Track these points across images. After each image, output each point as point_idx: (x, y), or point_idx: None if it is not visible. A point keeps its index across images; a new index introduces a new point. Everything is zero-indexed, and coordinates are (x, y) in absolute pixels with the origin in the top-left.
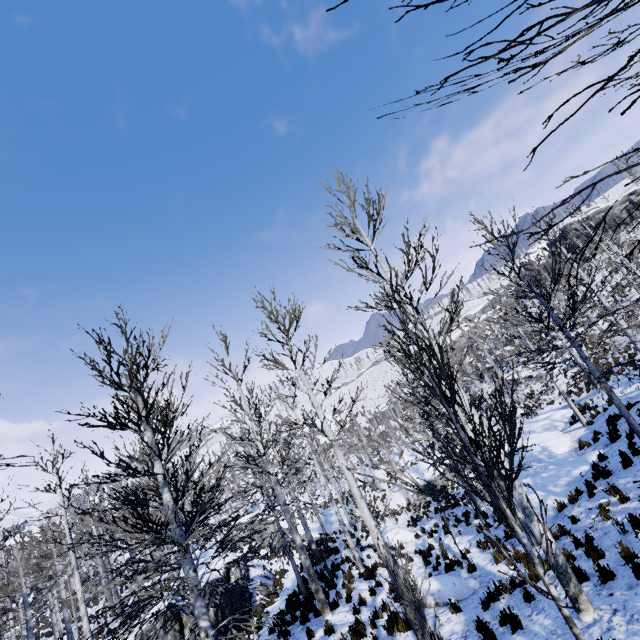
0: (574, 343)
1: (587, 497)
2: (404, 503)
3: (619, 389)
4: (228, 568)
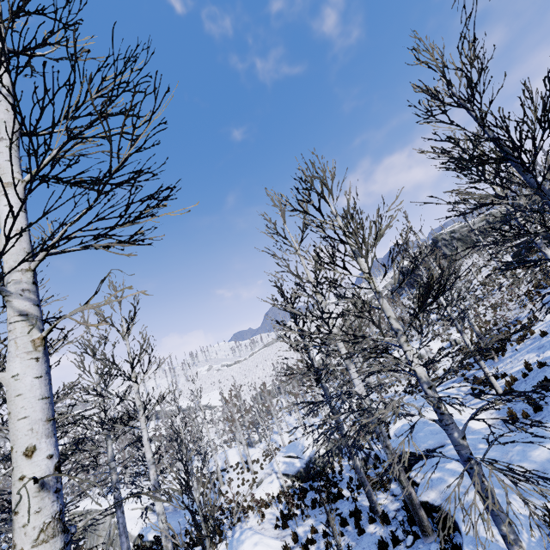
0: None
1: None
2: (275, 491)
3: (531, 355)
4: None
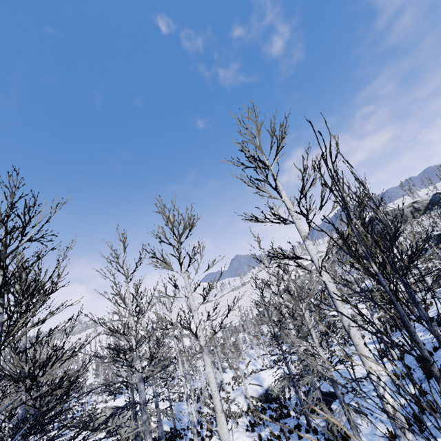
0: (408, 289)
1: (417, 431)
2: (244, 407)
3: (420, 333)
4: None
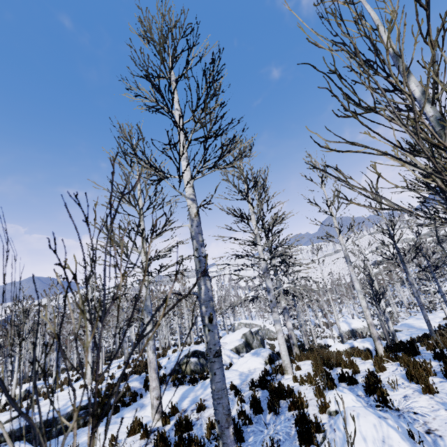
0: (435, 279)
1: None
2: (336, 335)
3: None
4: (258, 330)
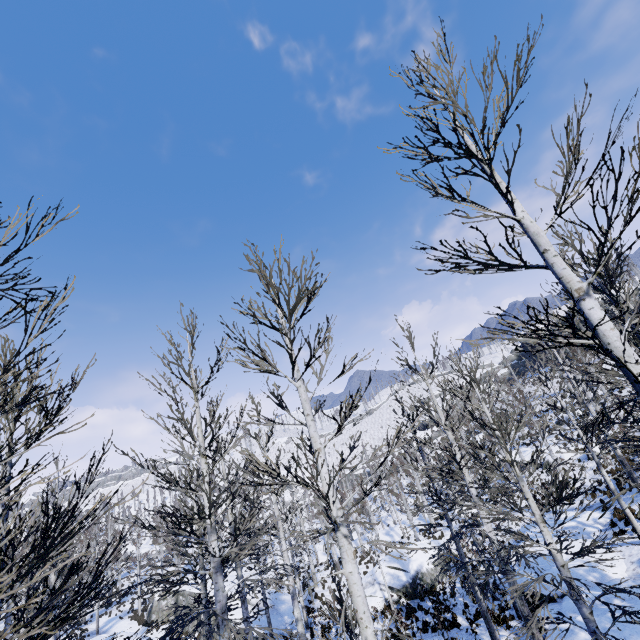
0: None
1: None
2: (379, 603)
3: None
4: None
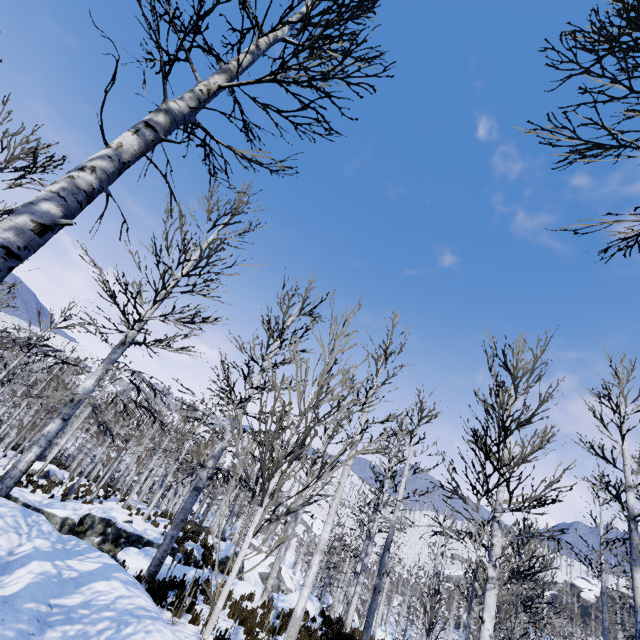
0: None
1: None
2: None
3: None
4: None
